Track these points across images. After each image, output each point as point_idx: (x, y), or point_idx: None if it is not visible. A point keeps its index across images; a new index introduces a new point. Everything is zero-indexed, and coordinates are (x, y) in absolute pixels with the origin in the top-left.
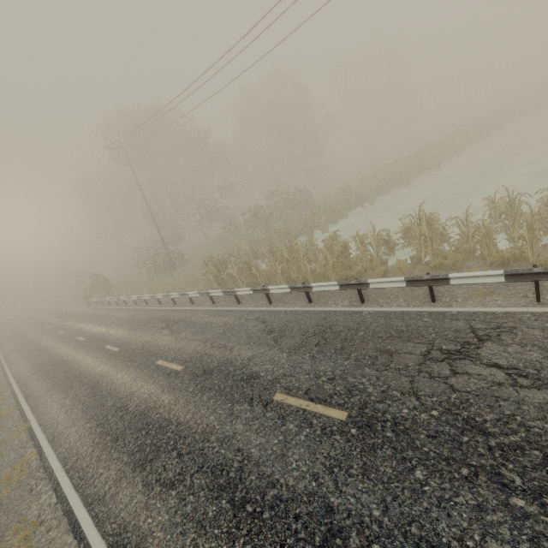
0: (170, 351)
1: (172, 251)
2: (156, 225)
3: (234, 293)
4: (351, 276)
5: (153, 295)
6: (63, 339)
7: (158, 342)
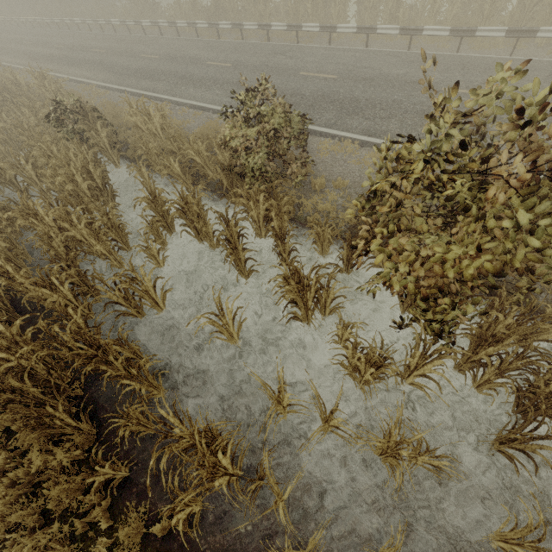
0: (5, 37)
1: None
2: None
3: (36, 20)
4: (79, 23)
5: (5, 18)
6: None
7: (2, 36)
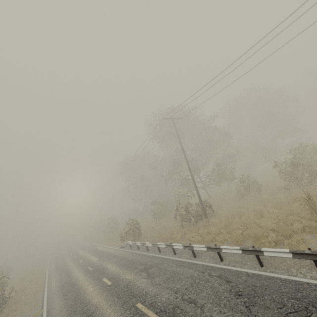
0: None
1: (202, 200)
2: (192, 176)
3: None
4: None
5: (259, 249)
6: (114, 298)
7: None
